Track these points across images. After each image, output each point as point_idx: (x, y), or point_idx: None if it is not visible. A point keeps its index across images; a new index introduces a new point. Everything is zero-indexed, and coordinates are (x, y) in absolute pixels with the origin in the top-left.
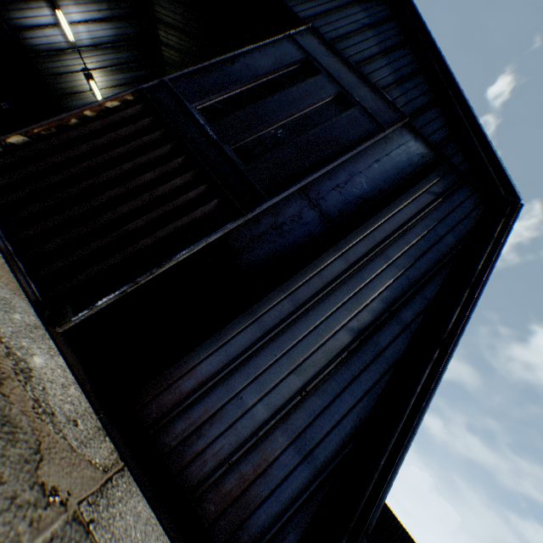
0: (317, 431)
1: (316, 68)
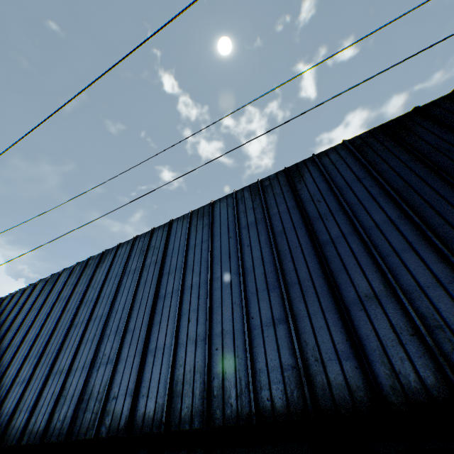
0: None
1: None
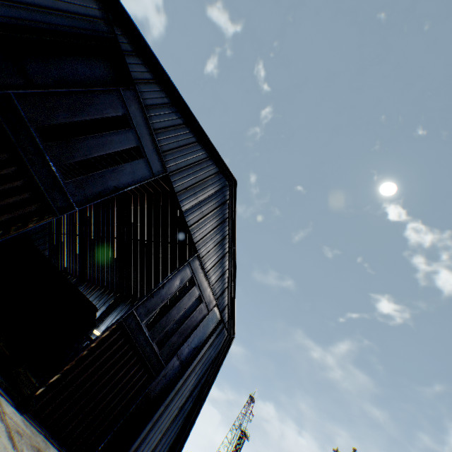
0: (163, 448)
1: (194, 281)
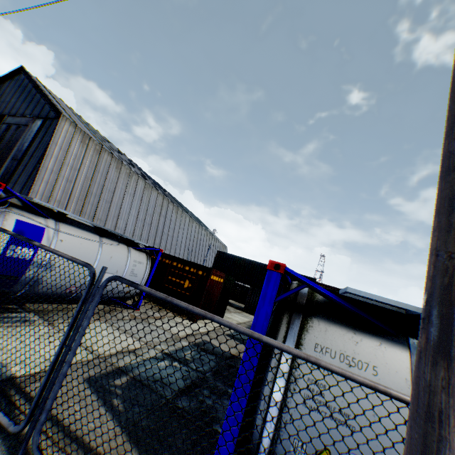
0: None
1: (11, 126)
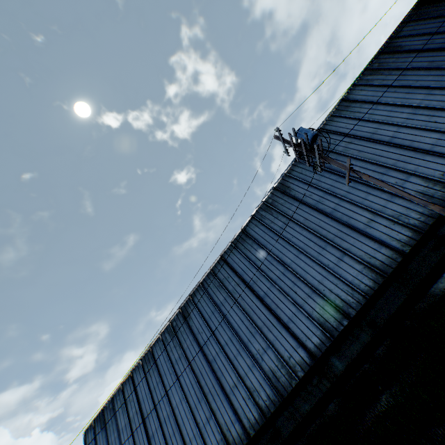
0: None
1: None
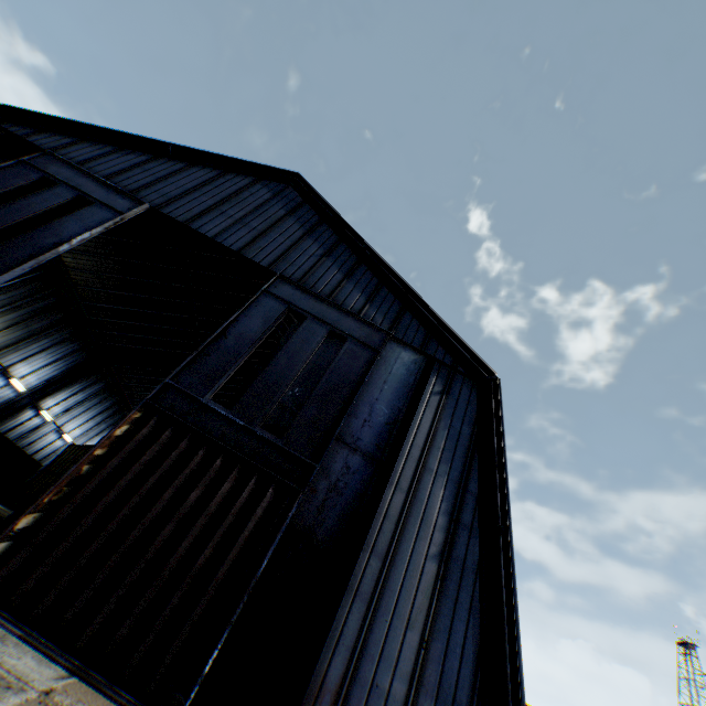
0: (450, 674)
1: (300, 313)
